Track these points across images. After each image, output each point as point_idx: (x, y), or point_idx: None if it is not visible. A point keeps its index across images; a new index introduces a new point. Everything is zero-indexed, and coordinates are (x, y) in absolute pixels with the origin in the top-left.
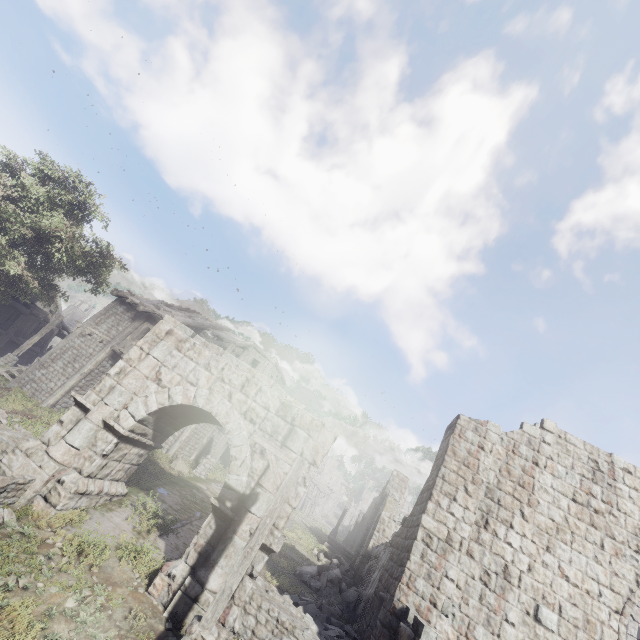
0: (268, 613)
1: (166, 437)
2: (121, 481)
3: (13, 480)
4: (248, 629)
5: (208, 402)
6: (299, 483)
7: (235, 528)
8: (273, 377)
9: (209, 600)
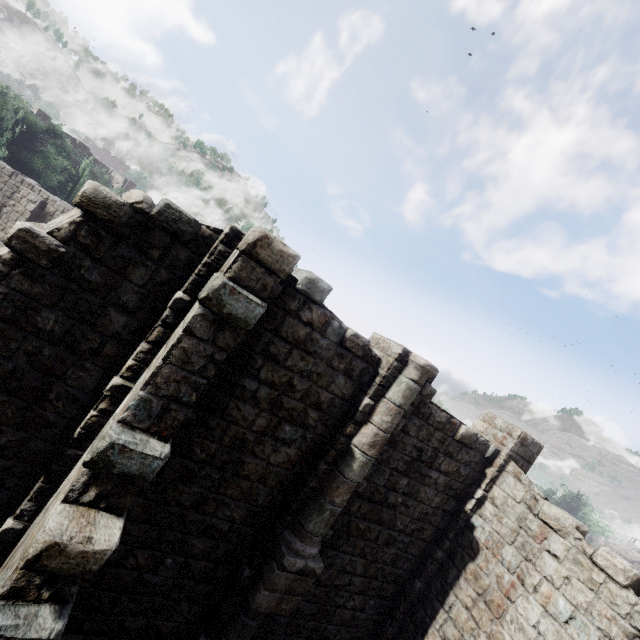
0: None
1: None
2: None
3: None
4: None
5: None
6: None
7: None
8: None
9: None
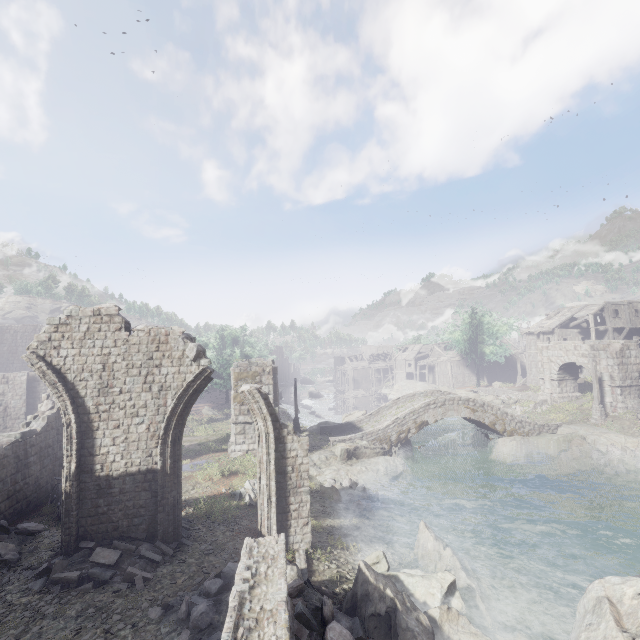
0: (633, 402)
1: (577, 374)
2: (575, 392)
3: (542, 400)
4: (630, 407)
5: (568, 359)
6: (613, 366)
7: (602, 386)
8: (638, 309)
9: (607, 404)
